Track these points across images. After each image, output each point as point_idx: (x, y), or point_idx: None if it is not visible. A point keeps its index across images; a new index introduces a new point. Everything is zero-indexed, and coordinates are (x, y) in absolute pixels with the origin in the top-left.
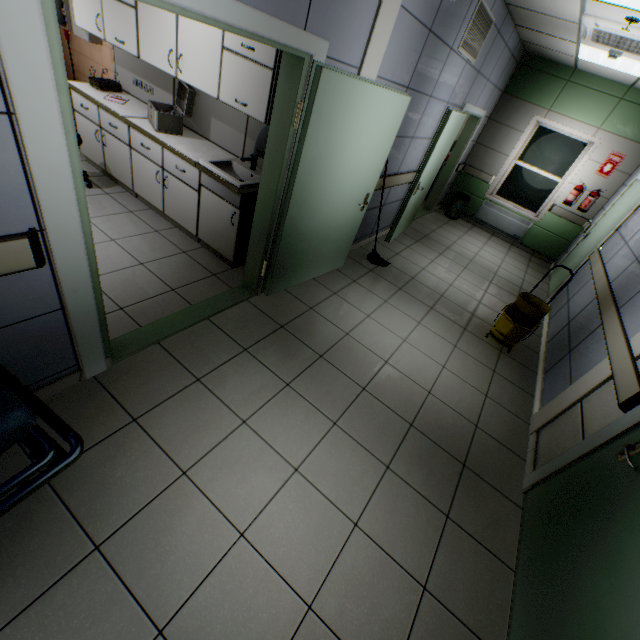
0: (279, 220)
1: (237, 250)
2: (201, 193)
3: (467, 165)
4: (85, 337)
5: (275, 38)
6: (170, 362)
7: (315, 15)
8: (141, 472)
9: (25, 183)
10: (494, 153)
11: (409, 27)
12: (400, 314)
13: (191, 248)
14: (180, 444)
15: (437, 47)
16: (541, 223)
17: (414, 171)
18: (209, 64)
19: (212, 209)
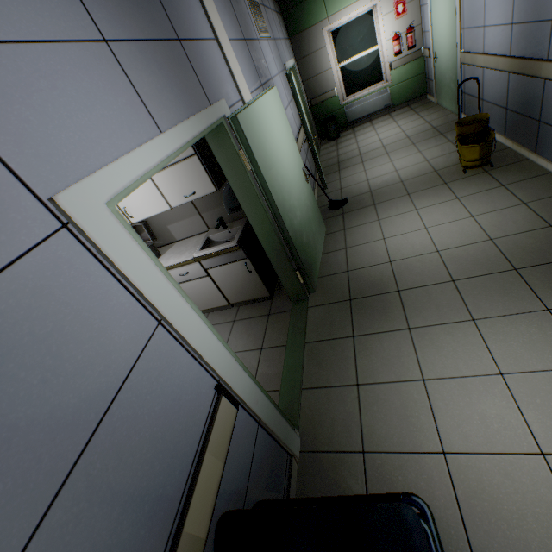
0: (283, 237)
1: (266, 285)
2: (210, 275)
3: (311, 100)
4: (279, 429)
5: (207, 125)
6: (326, 393)
7: (207, 90)
8: (419, 482)
9: (193, 360)
10: (320, 76)
11: (237, 48)
12: (398, 217)
13: (234, 315)
14: (411, 437)
15: (253, 46)
16: (393, 82)
17: (299, 132)
18: (148, 194)
19: (227, 277)
